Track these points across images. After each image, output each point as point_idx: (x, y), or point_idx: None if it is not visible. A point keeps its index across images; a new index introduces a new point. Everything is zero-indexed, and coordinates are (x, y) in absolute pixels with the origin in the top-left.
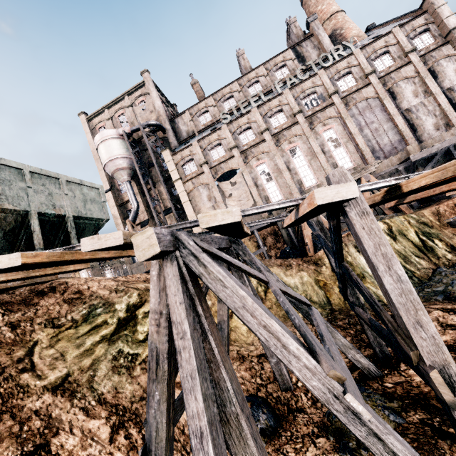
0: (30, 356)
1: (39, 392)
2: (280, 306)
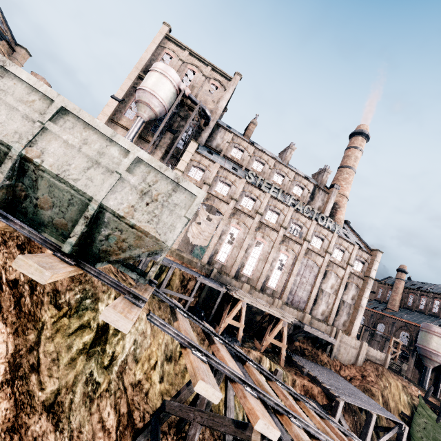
0: (38, 347)
1: (40, 409)
2: (183, 377)
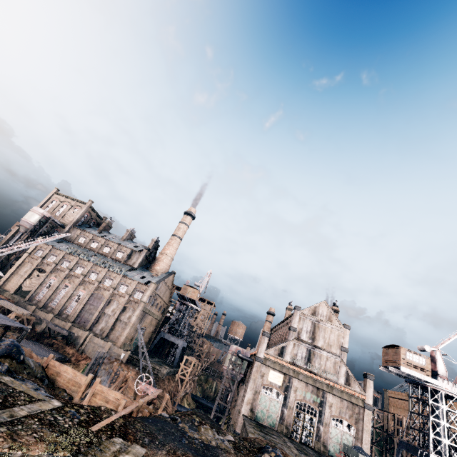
0: None
1: None
2: None
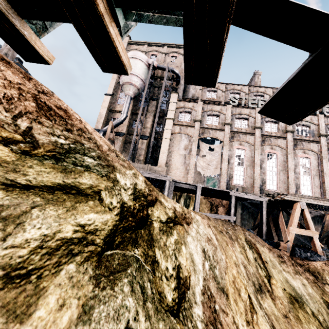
0: None
1: None
2: (298, 319)
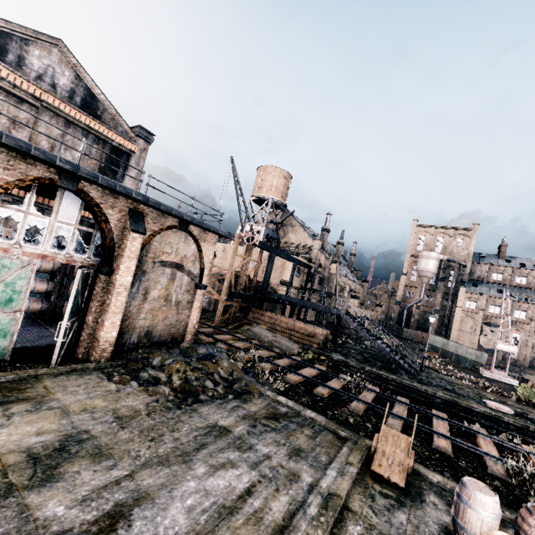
0: None
1: None
2: None
